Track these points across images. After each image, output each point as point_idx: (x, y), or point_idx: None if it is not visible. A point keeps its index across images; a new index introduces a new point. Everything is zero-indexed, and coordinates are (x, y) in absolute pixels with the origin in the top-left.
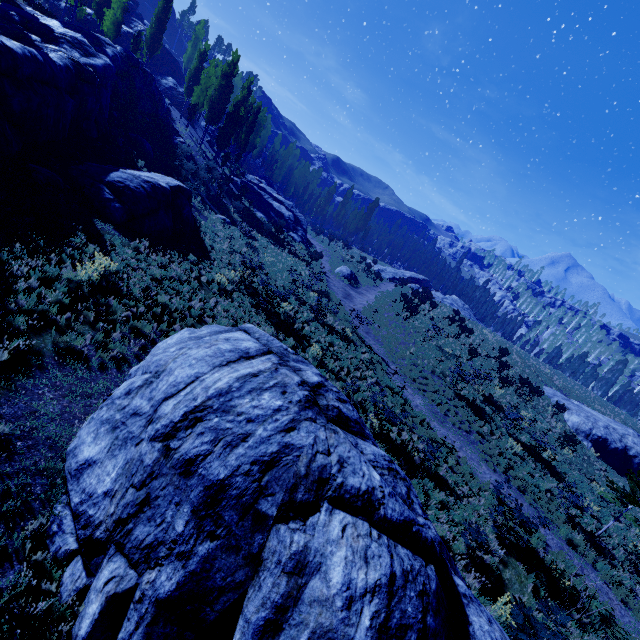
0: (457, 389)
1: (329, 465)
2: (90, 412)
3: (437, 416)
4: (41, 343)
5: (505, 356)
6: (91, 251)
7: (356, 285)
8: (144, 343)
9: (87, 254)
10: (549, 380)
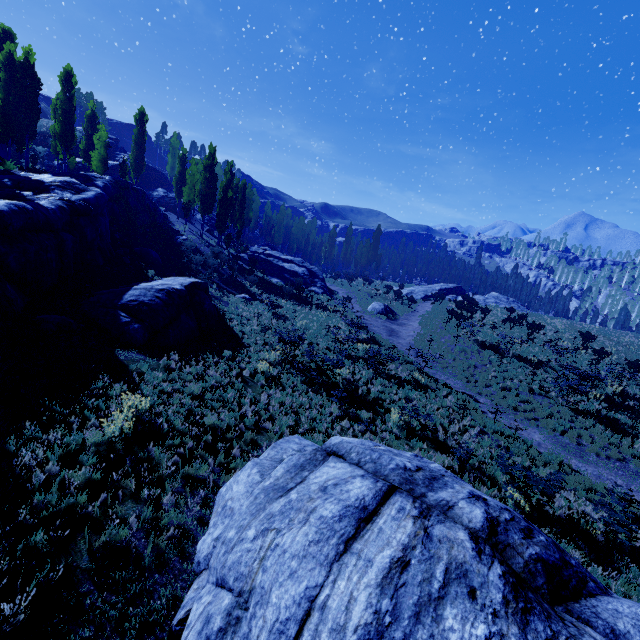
0: (572, 404)
1: None
2: None
3: (570, 450)
4: (72, 562)
5: (592, 341)
6: (117, 392)
7: (394, 317)
8: (204, 494)
9: (113, 399)
10: None
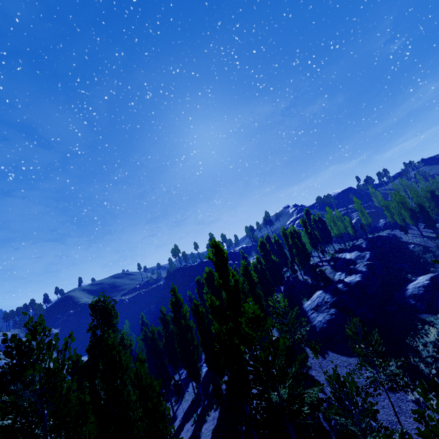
0: None
1: None
2: None
3: None
4: None
5: None
6: (426, 328)
7: None
8: None
9: (426, 330)
10: None
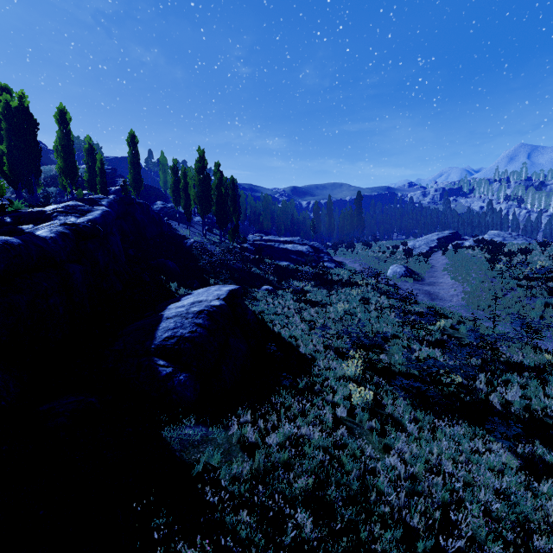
0: None
1: None
2: None
3: None
4: None
5: None
6: None
7: (419, 277)
8: None
9: None
10: None
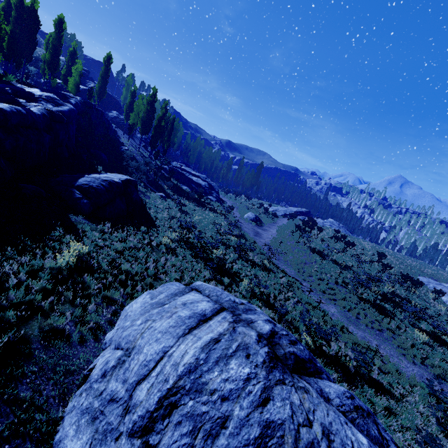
0: (359, 294)
1: (315, 441)
2: (73, 390)
3: (351, 320)
4: (29, 330)
5: (384, 259)
6: (68, 240)
7: (261, 224)
8: (114, 308)
9: (64, 243)
10: (420, 270)
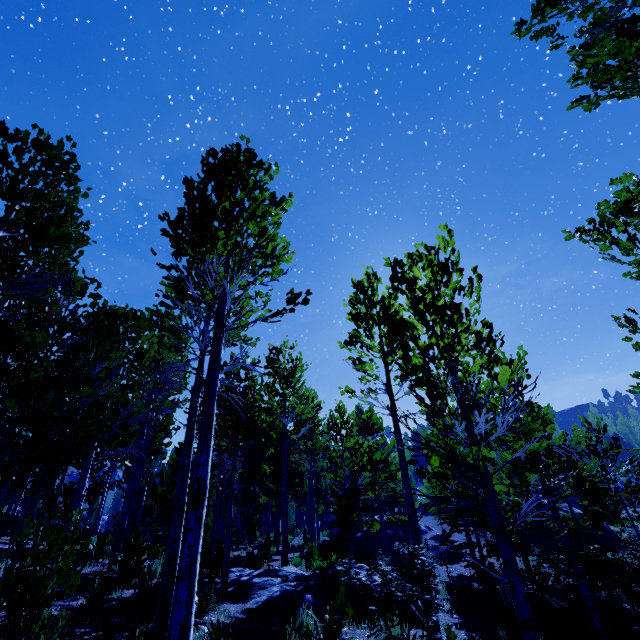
0: None
1: None
2: None
3: None
4: None
5: None
6: None
7: None
8: None
9: None
10: None
